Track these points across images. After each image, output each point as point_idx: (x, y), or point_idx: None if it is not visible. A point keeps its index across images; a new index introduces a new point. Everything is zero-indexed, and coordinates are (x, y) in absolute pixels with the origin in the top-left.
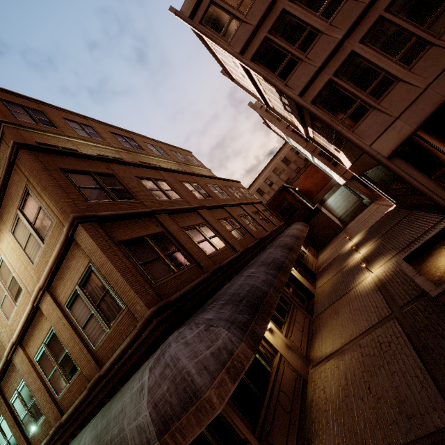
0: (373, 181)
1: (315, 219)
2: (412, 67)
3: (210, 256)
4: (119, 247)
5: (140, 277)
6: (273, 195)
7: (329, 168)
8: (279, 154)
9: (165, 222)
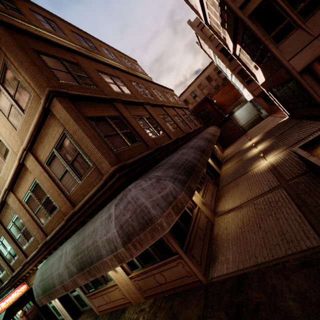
0: (276, 96)
1: (225, 124)
2: None
3: (153, 139)
4: (87, 121)
5: (104, 145)
6: (197, 104)
7: (243, 85)
8: (205, 72)
9: (121, 109)
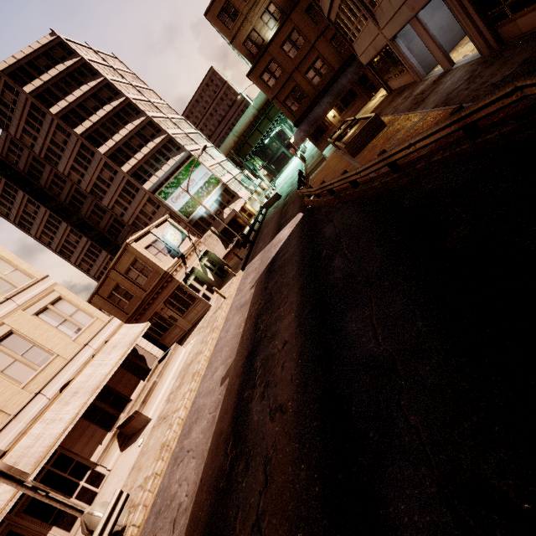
0: None
1: None
2: (360, 35)
3: (316, 86)
4: (283, 105)
5: (289, 114)
6: None
7: None
8: None
9: (296, 78)
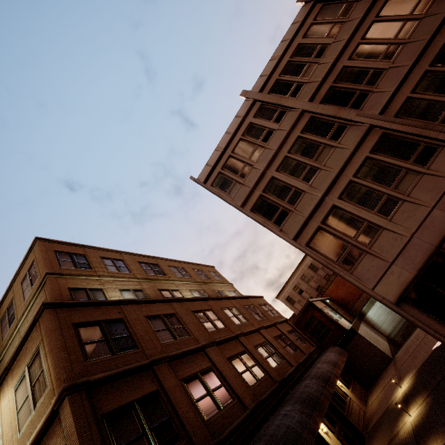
0: None
1: (353, 343)
2: (391, 217)
3: (209, 421)
4: (99, 426)
5: None
6: (299, 312)
7: None
8: (305, 260)
9: (163, 374)
